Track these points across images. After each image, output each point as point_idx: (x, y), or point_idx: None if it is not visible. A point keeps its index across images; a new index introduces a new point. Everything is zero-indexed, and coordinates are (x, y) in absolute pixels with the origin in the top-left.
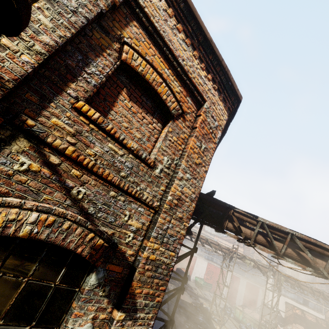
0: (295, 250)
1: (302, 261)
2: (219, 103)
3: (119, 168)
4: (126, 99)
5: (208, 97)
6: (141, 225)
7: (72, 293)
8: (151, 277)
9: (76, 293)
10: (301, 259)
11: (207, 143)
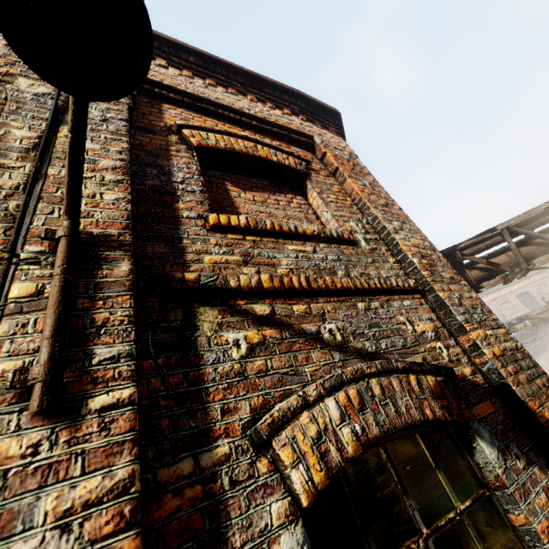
0: None
1: None
2: (323, 132)
3: (330, 269)
4: (239, 193)
5: (309, 131)
6: (432, 324)
7: (492, 505)
8: (530, 381)
9: (495, 500)
10: None
11: (365, 178)
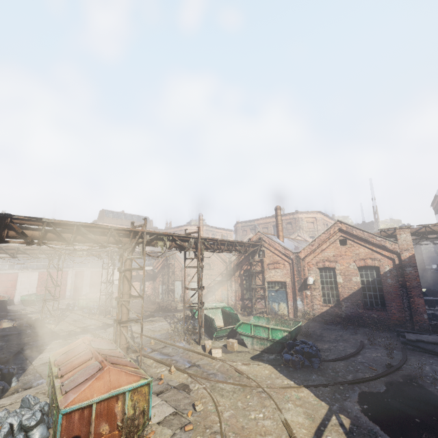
0: (84, 236)
1: (90, 242)
2: None
3: None
4: None
5: None
6: None
7: None
8: None
9: None
10: (89, 240)
11: None
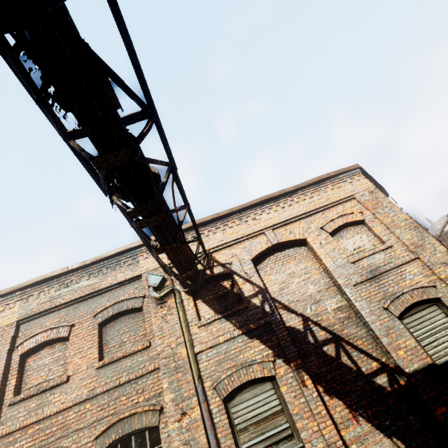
0: None
1: None
2: None
3: None
4: None
5: None
6: None
7: None
8: None
9: None
10: None
11: None
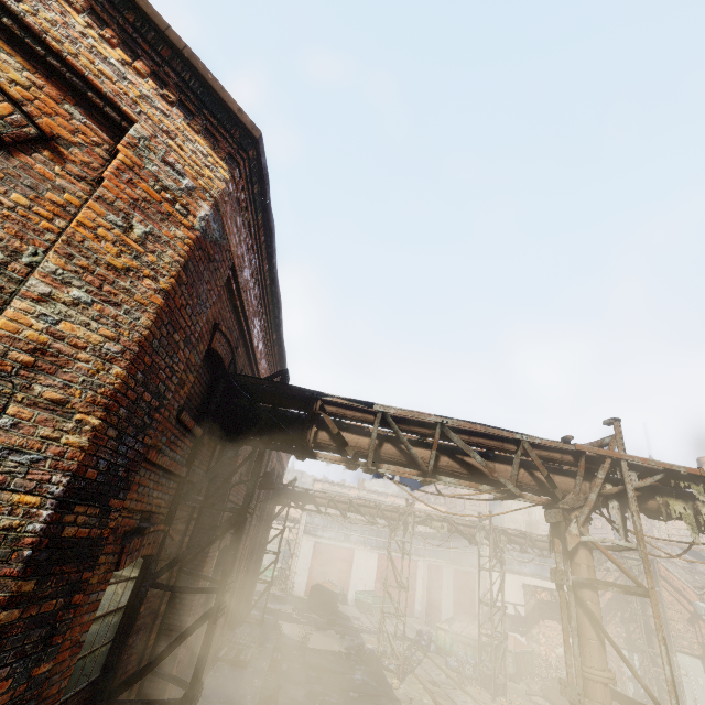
0: (456, 457)
1: (472, 477)
2: (191, 137)
3: None
4: None
5: (142, 113)
6: None
7: None
8: None
9: None
10: (469, 472)
11: (157, 224)
